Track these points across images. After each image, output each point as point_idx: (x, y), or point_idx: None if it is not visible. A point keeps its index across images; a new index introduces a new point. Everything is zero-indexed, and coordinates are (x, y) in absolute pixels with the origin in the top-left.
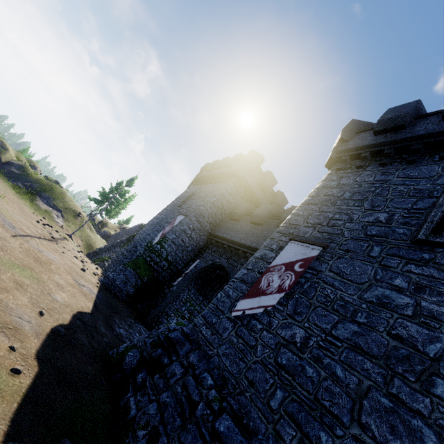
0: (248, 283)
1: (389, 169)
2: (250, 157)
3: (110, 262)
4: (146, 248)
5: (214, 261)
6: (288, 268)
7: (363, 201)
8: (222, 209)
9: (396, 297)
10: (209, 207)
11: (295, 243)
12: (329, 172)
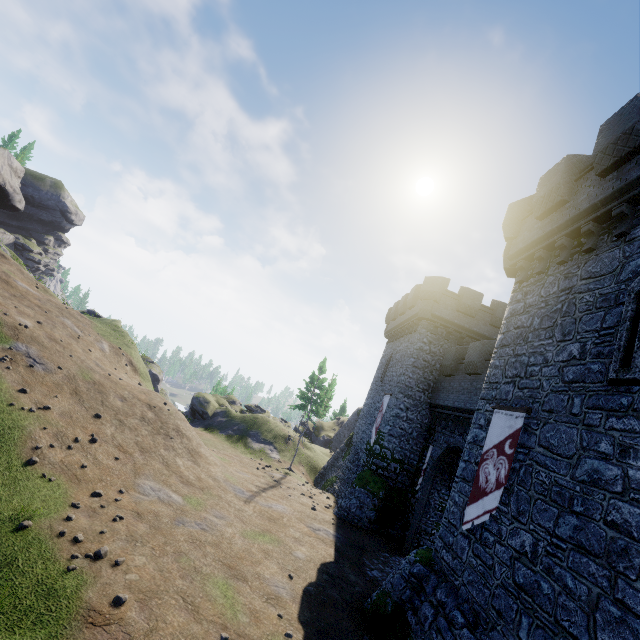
0: (469, 481)
1: (570, 268)
2: (428, 287)
3: (339, 483)
4: (367, 453)
5: (448, 442)
6: (500, 452)
7: (552, 329)
8: (429, 367)
9: (604, 470)
10: (411, 373)
11: (499, 412)
12: (513, 288)
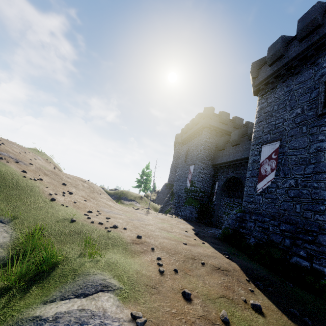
0: (255, 176)
1: (288, 82)
2: (206, 112)
3: (174, 209)
4: (186, 192)
5: (226, 177)
6: (270, 159)
7: (285, 107)
8: (210, 149)
9: (322, 145)
10: (203, 153)
11: (265, 146)
12: (258, 99)
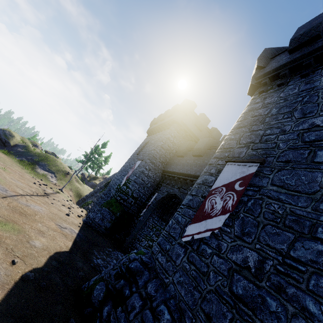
0: (193, 208)
1: (313, 77)
2: (184, 104)
3: (92, 205)
4: (116, 190)
5: (169, 191)
6: (229, 189)
7: (292, 112)
8: (169, 150)
9: None
10: (158, 150)
11: (232, 164)
12: (252, 97)
